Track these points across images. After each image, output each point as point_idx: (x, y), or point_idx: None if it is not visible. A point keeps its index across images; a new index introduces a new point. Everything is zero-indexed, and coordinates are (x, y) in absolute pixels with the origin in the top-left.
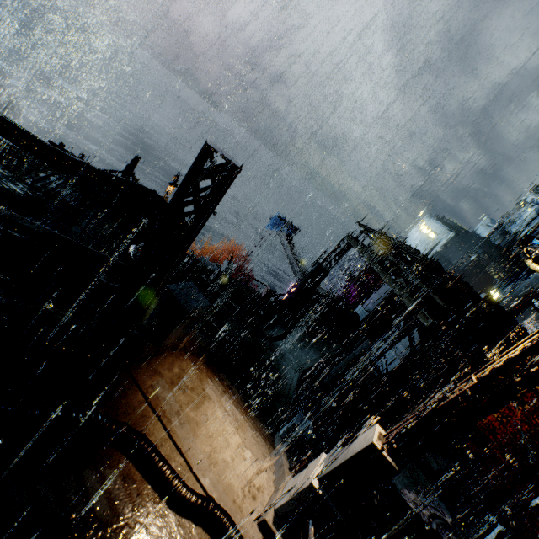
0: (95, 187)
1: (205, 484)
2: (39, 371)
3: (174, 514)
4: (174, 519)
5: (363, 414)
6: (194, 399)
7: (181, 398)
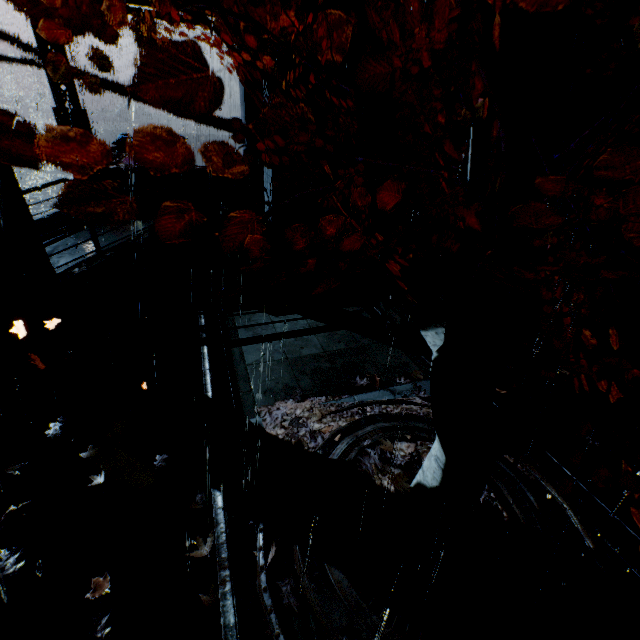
0: None
1: None
2: None
3: None
4: None
5: (225, 310)
6: None
7: None
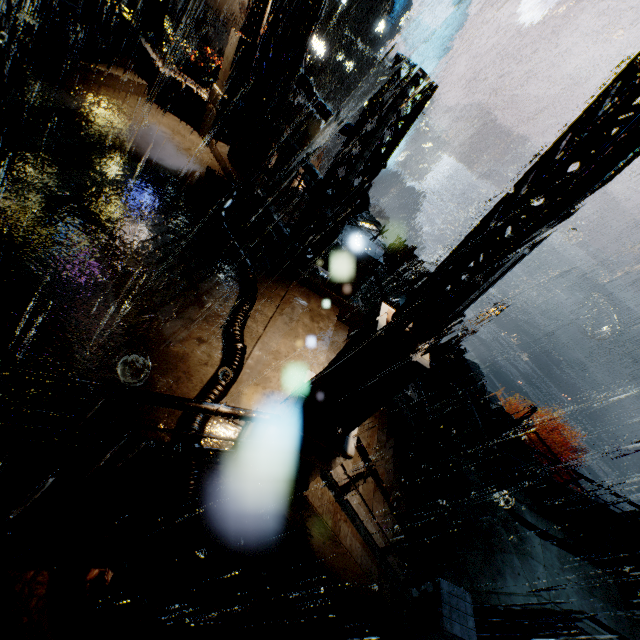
0: (412, 275)
1: (254, 351)
2: (254, 243)
3: (221, 332)
4: (218, 333)
5: None
6: (313, 330)
7: (305, 320)
